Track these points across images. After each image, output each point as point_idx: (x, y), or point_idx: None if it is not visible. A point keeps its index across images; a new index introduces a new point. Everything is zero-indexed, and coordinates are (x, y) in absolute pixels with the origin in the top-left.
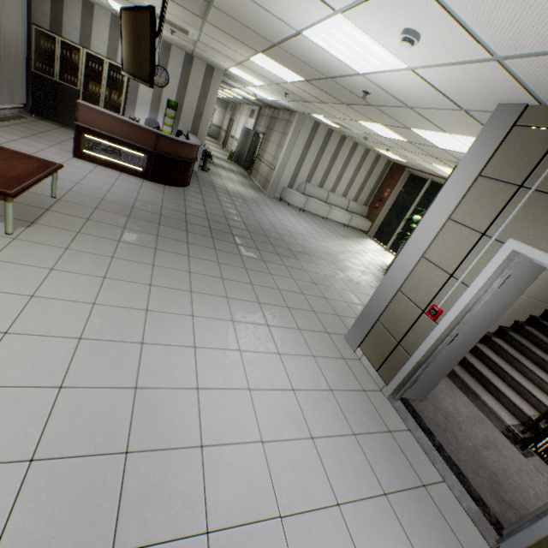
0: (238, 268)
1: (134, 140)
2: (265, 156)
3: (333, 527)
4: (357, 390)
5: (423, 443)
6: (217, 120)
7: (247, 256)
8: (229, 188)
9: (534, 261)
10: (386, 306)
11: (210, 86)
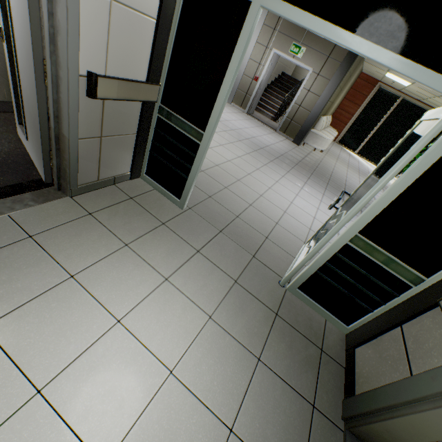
0: None
1: None
2: None
3: (254, 129)
4: (239, 113)
5: (258, 121)
6: None
7: None
8: None
9: (278, 55)
10: (240, 82)
11: None
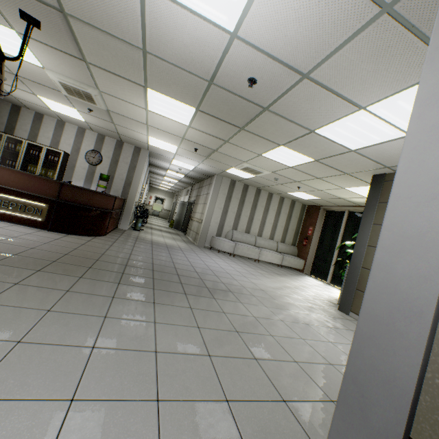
0: (87, 317)
1: (35, 191)
2: (196, 215)
3: None
4: None
5: None
6: (166, 206)
7: (126, 297)
8: (156, 240)
9: None
10: (419, 379)
11: (137, 161)
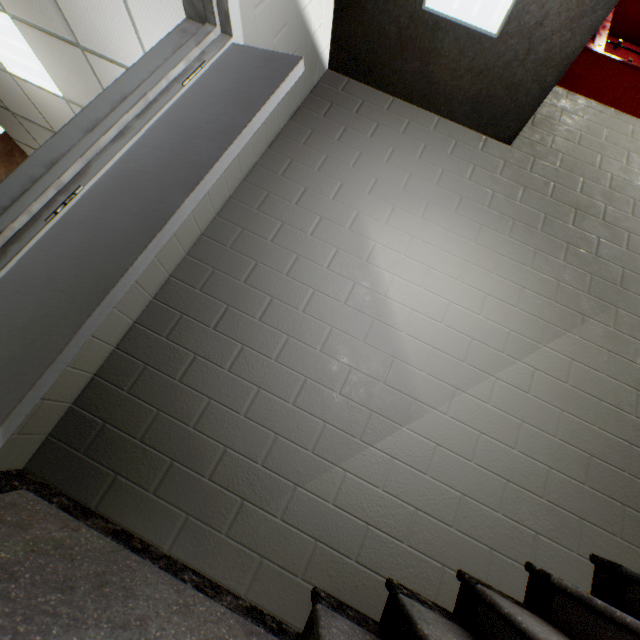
0: None
1: None
2: None
3: None
4: None
5: None
6: None
7: None
8: None
9: None
10: None
11: None
